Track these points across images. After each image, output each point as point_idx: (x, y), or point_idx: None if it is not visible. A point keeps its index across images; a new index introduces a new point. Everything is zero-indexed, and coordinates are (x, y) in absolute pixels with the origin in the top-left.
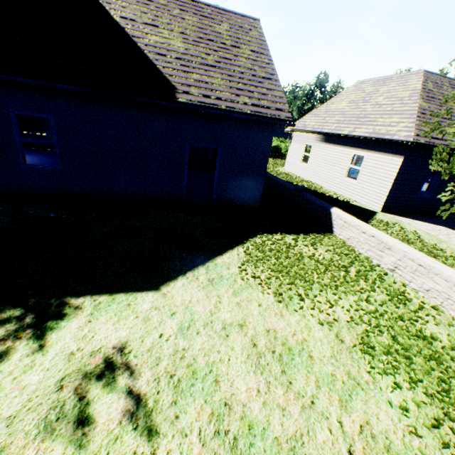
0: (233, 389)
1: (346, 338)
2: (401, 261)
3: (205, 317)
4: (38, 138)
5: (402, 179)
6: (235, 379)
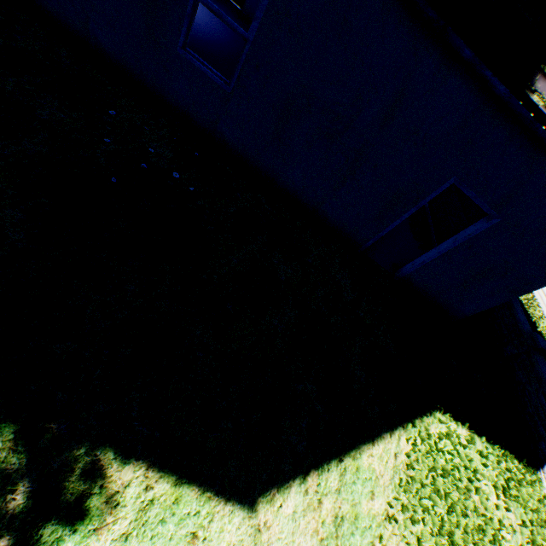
0: None
1: None
2: None
3: None
4: None
5: None
6: None
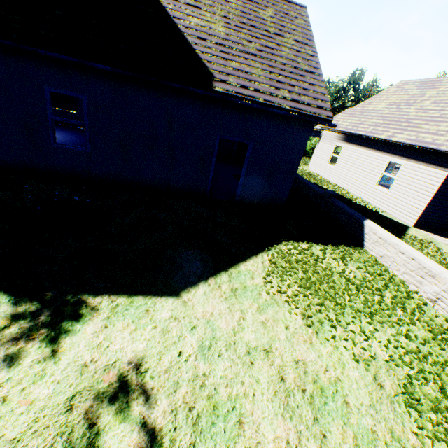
0: (259, 435)
1: (386, 383)
2: (446, 293)
3: (227, 336)
4: (69, 116)
5: (443, 194)
6: (261, 422)
